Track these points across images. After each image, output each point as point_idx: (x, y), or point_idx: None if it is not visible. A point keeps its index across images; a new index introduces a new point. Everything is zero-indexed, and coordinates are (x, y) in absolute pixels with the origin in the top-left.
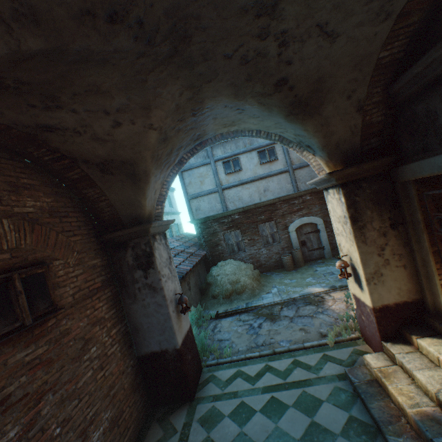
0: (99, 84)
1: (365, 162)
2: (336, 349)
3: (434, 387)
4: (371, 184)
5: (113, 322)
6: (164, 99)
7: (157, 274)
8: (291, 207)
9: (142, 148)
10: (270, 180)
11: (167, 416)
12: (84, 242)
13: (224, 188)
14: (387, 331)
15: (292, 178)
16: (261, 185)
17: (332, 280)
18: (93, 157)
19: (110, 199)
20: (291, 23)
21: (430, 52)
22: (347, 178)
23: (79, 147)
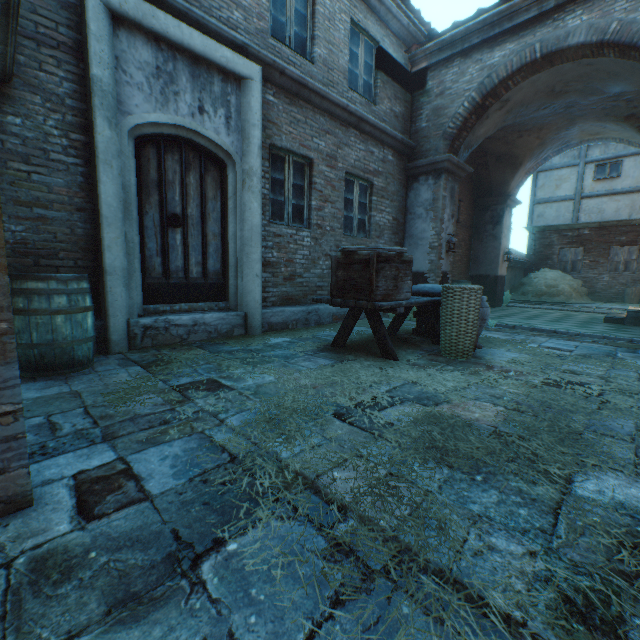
0: (524, 122)
1: None
2: None
3: None
4: None
5: (467, 248)
6: (551, 126)
7: (500, 229)
8: None
9: (526, 149)
10: None
11: None
12: (469, 200)
13: (583, 196)
14: None
15: None
16: (639, 199)
17: None
18: (496, 153)
19: (490, 179)
20: (632, 95)
21: None
22: None
23: (493, 147)
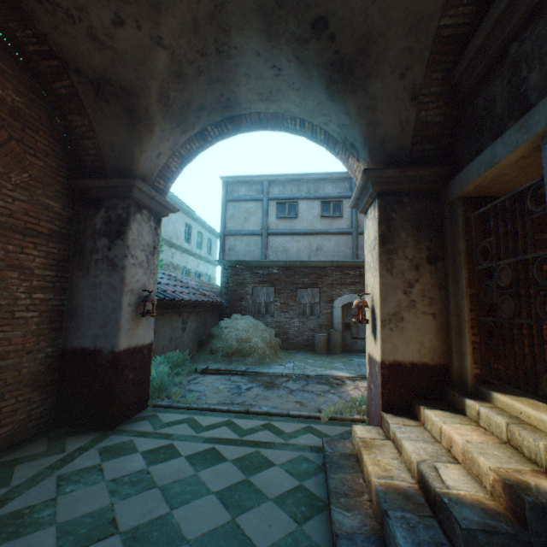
0: None
1: (410, 167)
2: (328, 424)
3: (419, 457)
4: (414, 201)
5: (44, 284)
6: None
7: (124, 248)
8: (343, 277)
9: (147, 73)
10: (327, 238)
11: (65, 437)
12: (46, 173)
13: (270, 232)
14: (392, 398)
15: (354, 243)
16: (315, 241)
17: (365, 370)
18: (88, 68)
19: (98, 139)
20: None
21: (491, 10)
22: (386, 185)
23: (72, 44)
